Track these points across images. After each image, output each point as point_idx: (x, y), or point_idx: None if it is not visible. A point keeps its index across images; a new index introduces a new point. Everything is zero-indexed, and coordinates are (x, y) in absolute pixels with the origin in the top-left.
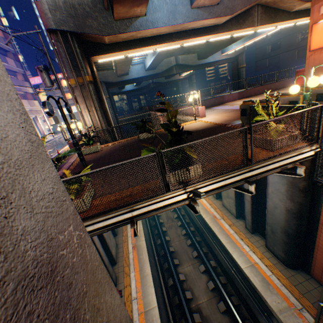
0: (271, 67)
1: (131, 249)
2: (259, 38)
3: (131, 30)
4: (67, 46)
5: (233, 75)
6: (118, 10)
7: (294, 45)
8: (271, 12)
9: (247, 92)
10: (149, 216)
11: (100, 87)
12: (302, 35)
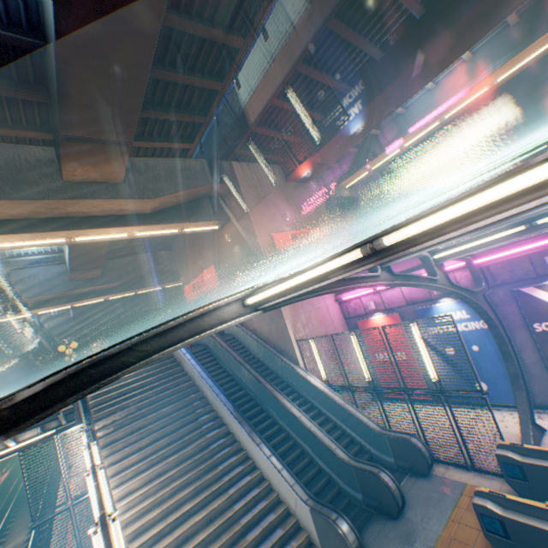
0: None
1: None
2: None
3: None
4: None
5: None
6: None
7: None
8: (171, 274)
9: None
10: None
11: None
12: None
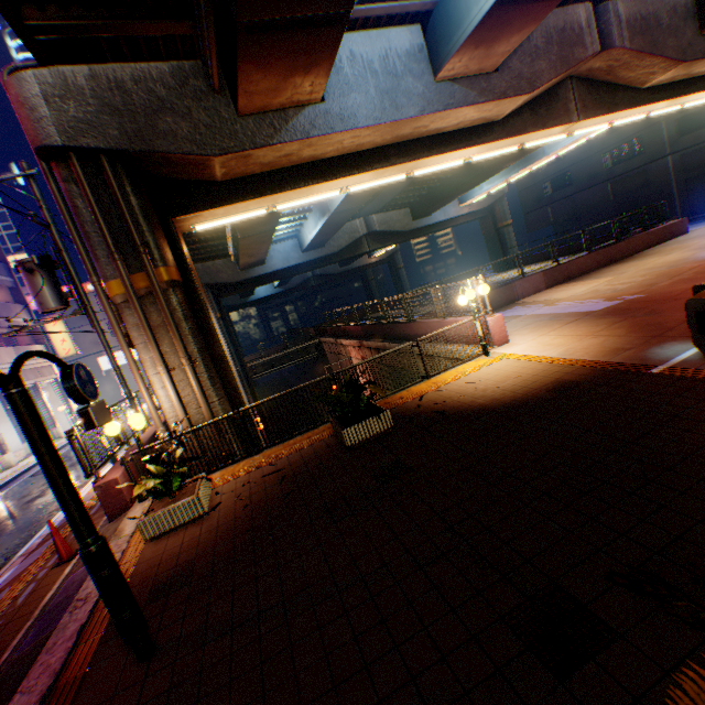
0: (562, 221)
1: None
2: (541, 163)
3: (287, 137)
4: (100, 191)
5: (489, 242)
6: (252, 81)
7: (601, 174)
8: (601, 91)
9: (562, 270)
10: None
11: (201, 293)
12: (612, 156)
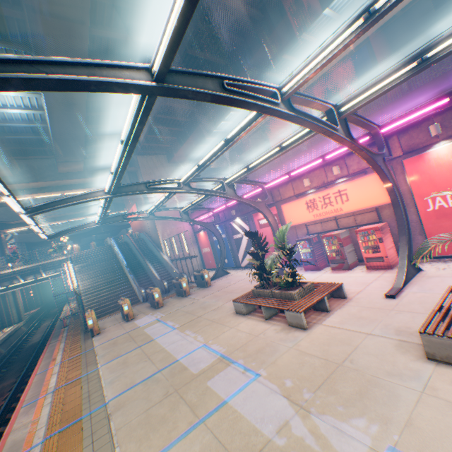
0: None
1: (2, 333)
2: None
3: None
4: None
5: None
6: None
7: None
8: (124, 205)
9: None
10: (1, 279)
11: (5, 245)
12: None
